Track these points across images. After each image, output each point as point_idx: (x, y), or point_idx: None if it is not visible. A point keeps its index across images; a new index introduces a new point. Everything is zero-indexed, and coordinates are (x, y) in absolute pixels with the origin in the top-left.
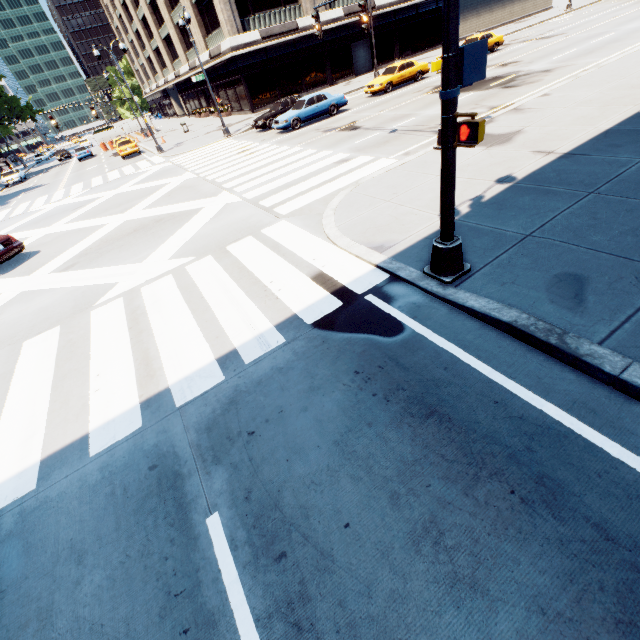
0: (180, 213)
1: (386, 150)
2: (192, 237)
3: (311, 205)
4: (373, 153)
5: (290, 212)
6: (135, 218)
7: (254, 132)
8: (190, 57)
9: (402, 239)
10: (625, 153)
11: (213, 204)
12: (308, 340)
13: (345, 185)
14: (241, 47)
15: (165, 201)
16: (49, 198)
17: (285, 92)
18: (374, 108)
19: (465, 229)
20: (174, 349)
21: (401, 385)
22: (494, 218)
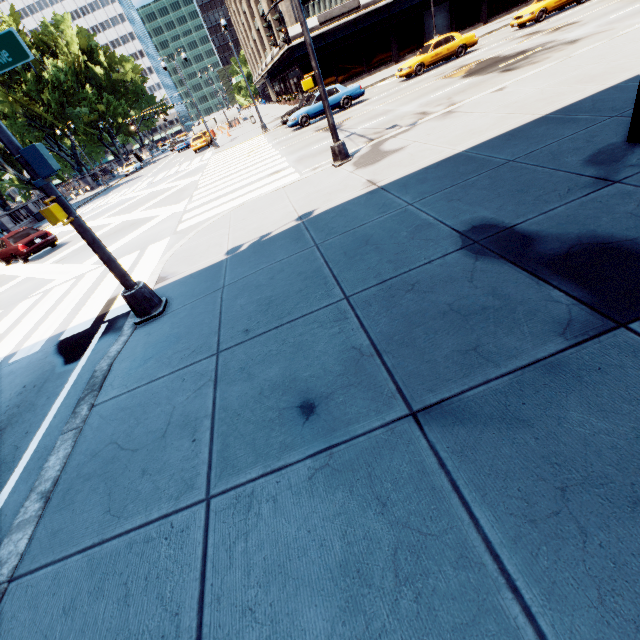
0: (147, 219)
1: (312, 162)
2: (123, 245)
3: (199, 223)
4: (301, 165)
5: (183, 229)
6: (127, 220)
7: (284, 127)
8: (272, 47)
9: (181, 272)
10: (412, 193)
11: (167, 212)
12: (44, 353)
13: (239, 203)
14: (298, 37)
15: (157, 204)
16: (126, 191)
17: (344, 76)
18: (383, 99)
19: (215, 270)
20: (6, 342)
21: (22, 403)
22: (239, 262)
